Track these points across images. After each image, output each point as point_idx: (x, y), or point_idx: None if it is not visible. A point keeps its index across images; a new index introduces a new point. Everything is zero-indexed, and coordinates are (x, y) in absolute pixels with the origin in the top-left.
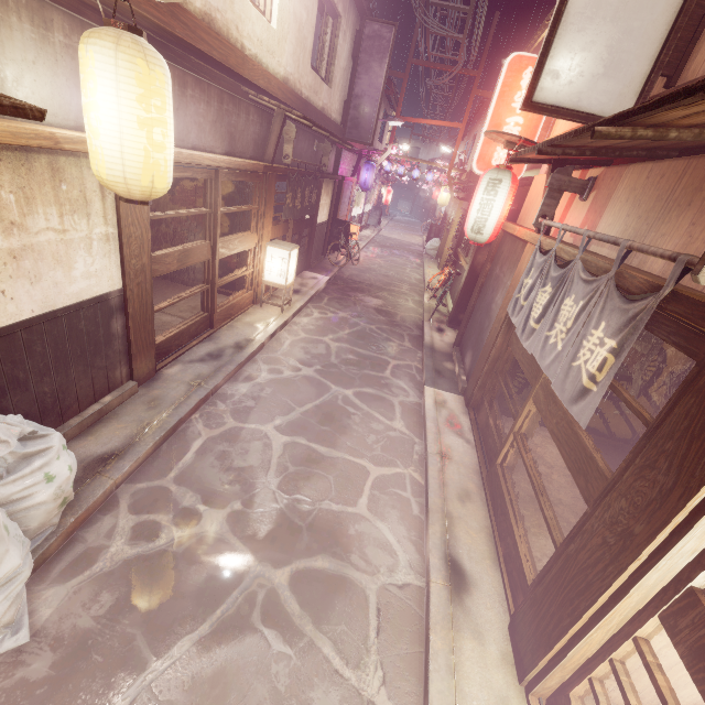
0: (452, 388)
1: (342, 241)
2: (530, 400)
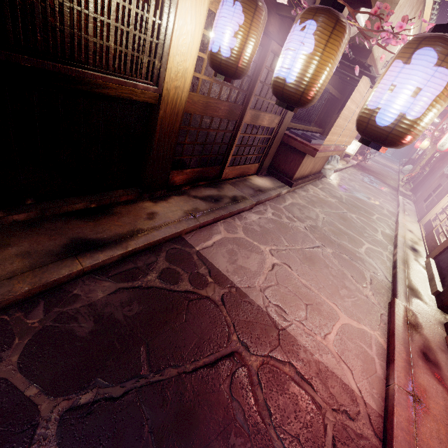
0: (409, 200)
1: (365, 150)
2: (441, 187)
